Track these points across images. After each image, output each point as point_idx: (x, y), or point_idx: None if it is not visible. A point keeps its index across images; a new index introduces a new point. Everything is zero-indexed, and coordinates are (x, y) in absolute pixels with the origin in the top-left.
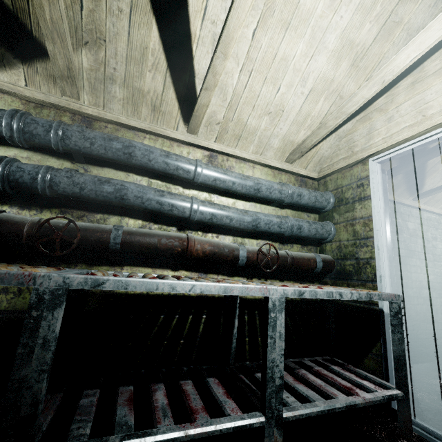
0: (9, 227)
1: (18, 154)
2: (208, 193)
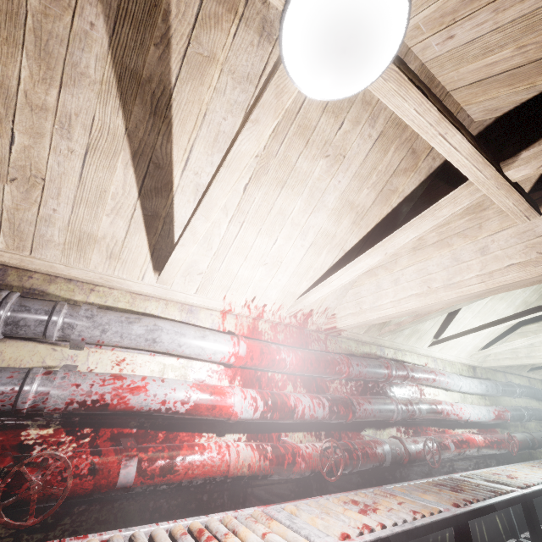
0: (538, 440)
1: (503, 399)
2: (536, 402)
